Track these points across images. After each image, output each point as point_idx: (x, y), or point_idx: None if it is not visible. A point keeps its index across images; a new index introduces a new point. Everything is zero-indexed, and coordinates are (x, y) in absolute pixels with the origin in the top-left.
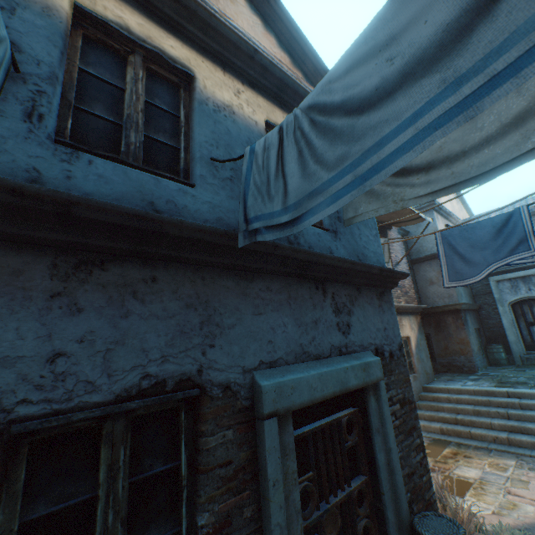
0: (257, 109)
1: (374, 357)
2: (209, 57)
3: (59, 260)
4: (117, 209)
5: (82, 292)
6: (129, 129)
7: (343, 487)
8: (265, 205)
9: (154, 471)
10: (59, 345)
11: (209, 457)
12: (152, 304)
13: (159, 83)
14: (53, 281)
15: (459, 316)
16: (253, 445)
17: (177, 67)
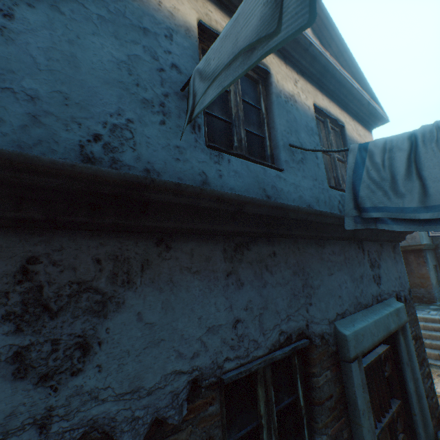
0: (307, 94)
1: (398, 303)
2: (276, 53)
3: (226, 245)
4: (267, 204)
5: (240, 270)
6: (237, 126)
7: (387, 409)
8: (389, 199)
9: (285, 403)
10: (236, 314)
11: (320, 393)
12: (276, 274)
13: (244, 81)
14: (226, 263)
15: (420, 255)
16: (341, 382)
17: (260, 66)
